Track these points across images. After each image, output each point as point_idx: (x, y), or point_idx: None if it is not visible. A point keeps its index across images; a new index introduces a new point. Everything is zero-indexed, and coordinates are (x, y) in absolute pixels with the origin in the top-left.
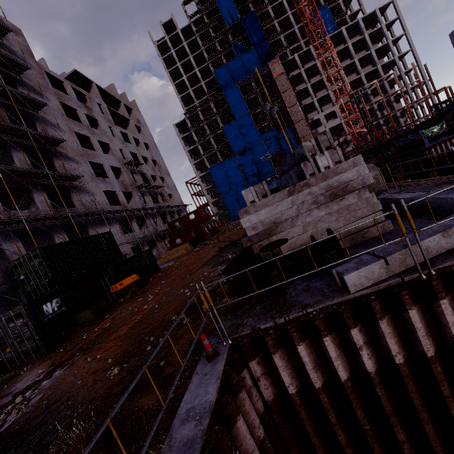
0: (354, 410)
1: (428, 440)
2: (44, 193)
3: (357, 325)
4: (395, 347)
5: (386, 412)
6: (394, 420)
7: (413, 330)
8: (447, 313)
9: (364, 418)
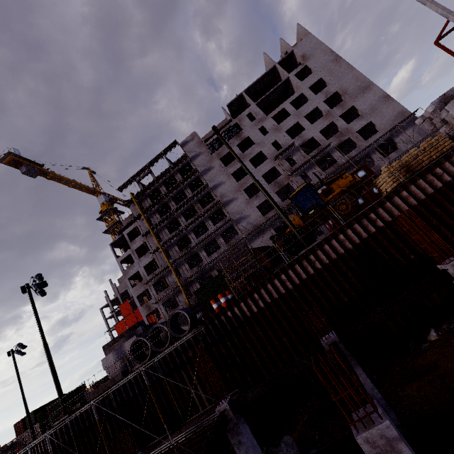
0: None
1: None
2: (221, 237)
3: None
4: None
5: None
6: None
7: None
8: None
9: None
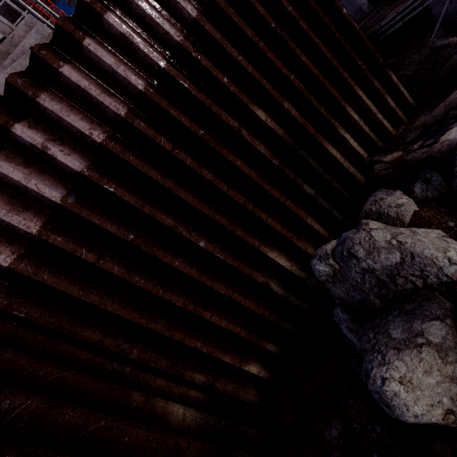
0: (103, 229)
1: (194, 208)
2: None
3: (19, 122)
4: (82, 123)
5: (135, 206)
6: (149, 209)
7: (88, 94)
8: (102, 55)
9: (120, 229)
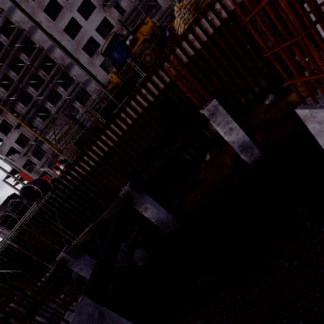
0: None
1: None
2: (76, 101)
3: None
4: None
5: None
6: None
7: None
8: None
9: None
